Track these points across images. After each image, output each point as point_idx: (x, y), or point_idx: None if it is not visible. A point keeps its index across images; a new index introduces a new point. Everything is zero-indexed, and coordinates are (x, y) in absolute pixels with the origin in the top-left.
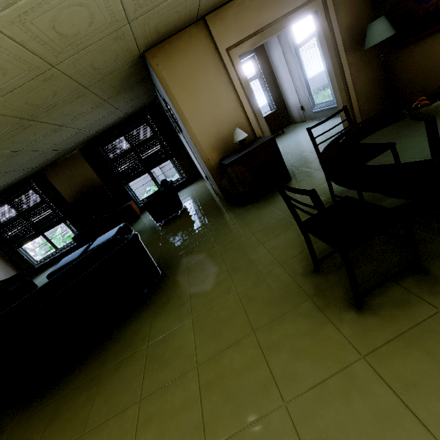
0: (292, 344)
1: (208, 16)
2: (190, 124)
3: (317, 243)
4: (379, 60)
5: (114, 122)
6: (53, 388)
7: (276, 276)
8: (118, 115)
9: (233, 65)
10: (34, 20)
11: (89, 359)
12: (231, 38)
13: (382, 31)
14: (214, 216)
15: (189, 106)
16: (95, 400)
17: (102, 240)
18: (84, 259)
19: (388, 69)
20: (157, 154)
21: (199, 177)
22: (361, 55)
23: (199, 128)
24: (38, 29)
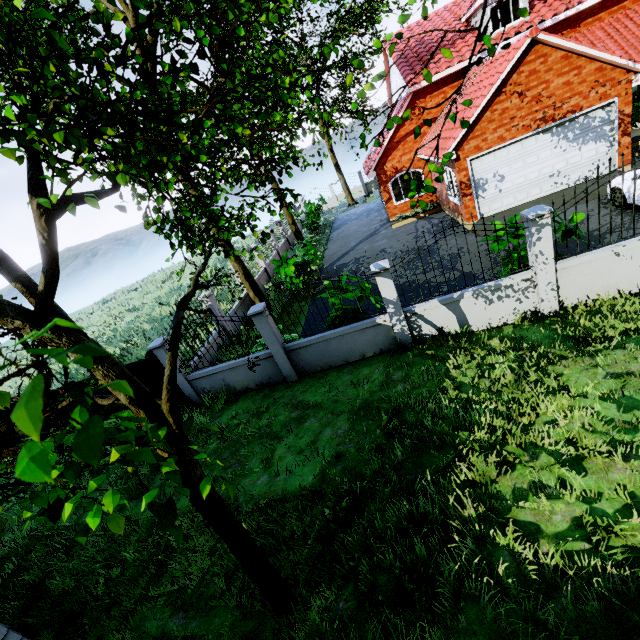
0: None
1: None
2: None
3: None
4: None
5: None
6: None
7: None
8: None
9: None
10: None
11: None
12: None
13: None
14: None
15: None
16: None
17: None
18: None
19: None
20: None
21: None
22: None
23: None
24: None
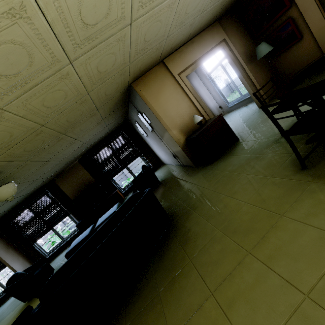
0: (322, 208)
1: (165, 59)
2: (163, 119)
3: (290, 157)
4: (266, 65)
5: (102, 137)
6: (115, 323)
7: (272, 183)
8: (105, 131)
9: (183, 82)
10: (90, 63)
11: (139, 290)
12: (179, 68)
13: (266, 48)
14: (190, 177)
15: (161, 109)
16: (165, 312)
17: (105, 217)
18: (121, 208)
19: (273, 69)
20: (130, 154)
21: (161, 164)
22: (255, 65)
23: (169, 121)
24: (90, 68)
